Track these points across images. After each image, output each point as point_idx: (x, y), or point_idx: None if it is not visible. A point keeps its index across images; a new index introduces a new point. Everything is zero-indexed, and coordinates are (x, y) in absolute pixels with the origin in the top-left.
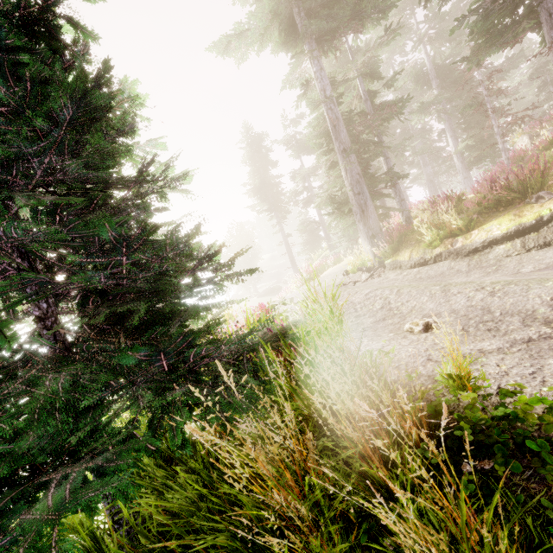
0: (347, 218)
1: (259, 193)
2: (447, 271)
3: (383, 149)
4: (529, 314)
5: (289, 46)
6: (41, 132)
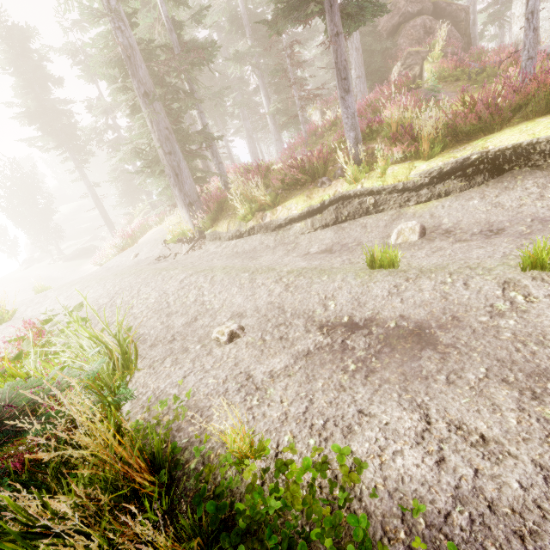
0: (162, 177)
1: (38, 121)
2: (259, 246)
3: (194, 101)
4: (310, 316)
5: None
6: None
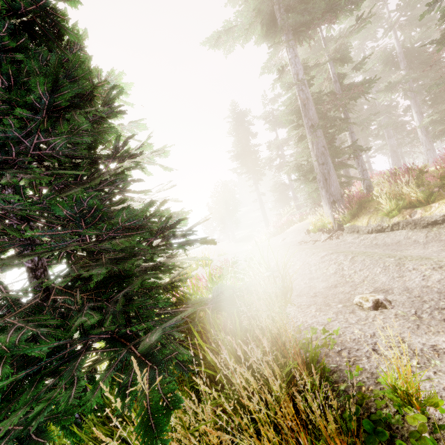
0: (312, 184)
1: (240, 158)
2: (403, 240)
3: (348, 124)
4: None
5: (270, 37)
6: (28, 119)
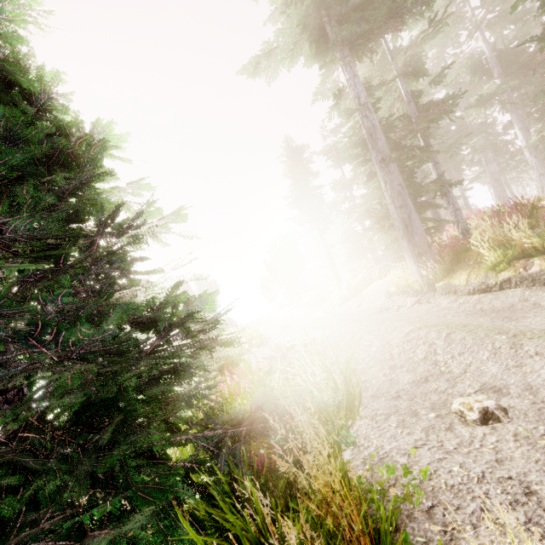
0: (390, 232)
1: (300, 204)
2: (518, 303)
3: (430, 153)
4: None
5: (321, 57)
6: None
